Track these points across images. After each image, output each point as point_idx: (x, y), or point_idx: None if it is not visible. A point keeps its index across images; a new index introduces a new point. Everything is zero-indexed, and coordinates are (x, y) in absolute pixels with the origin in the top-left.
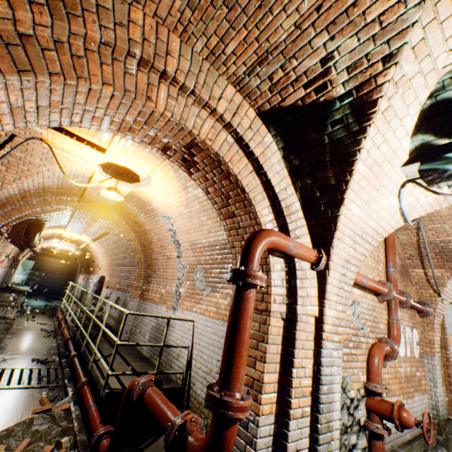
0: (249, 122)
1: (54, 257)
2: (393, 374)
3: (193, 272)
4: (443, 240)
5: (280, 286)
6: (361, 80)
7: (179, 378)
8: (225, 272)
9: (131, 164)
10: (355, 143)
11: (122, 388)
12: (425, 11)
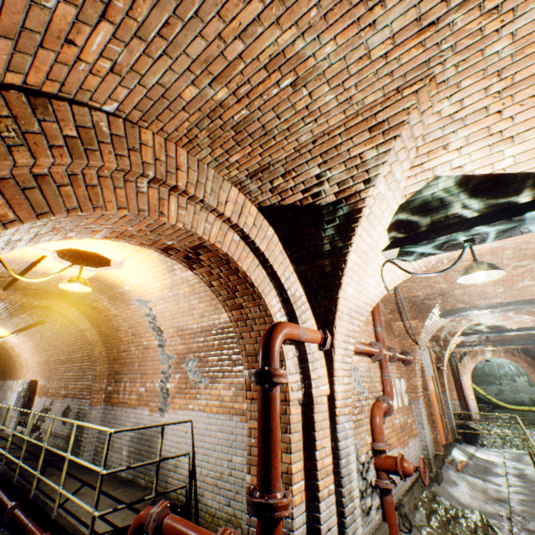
0: (253, 219)
1: None
2: (391, 428)
3: (184, 362)
4: (414, 295)
5: (295, 373)
6: (349, 193)
7: (181, 494)
8: (226, 359)
9: (103, 249)
10: (347, 239)
11: (114, 529)
12: (390, 156)
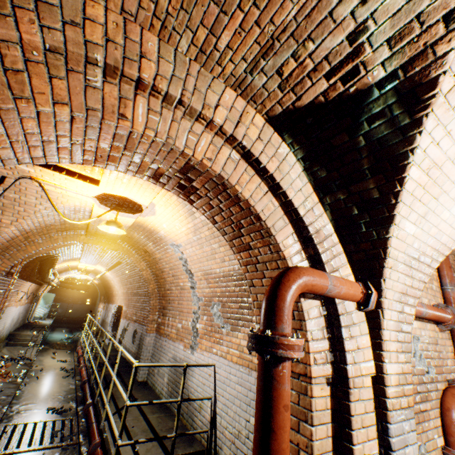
0: (257, 131)
1: (73, 288)
2: None
3: (210, 305)
4: None
5: (320, 338)
6: (410, 54)
7: (203, 438)
8: (245, 307)
9: (129, 193)
10: (405, 142)
11: None
12: None
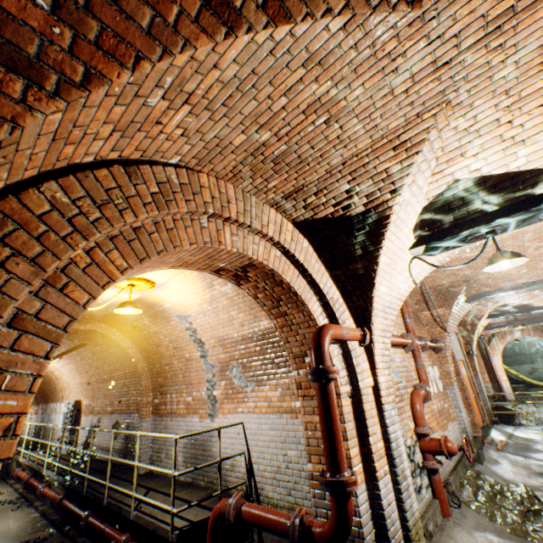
0: (290, 235)
1: None
2: (430, 413)
3: (228, 369)
4: (439, 284)
5: (341, 369)
6: (376, 203)
7: (242, 490)
8: (269, 363)
9: (150, 274)
10: (377, 243)
11: (190, 523)
12: (413, 168)
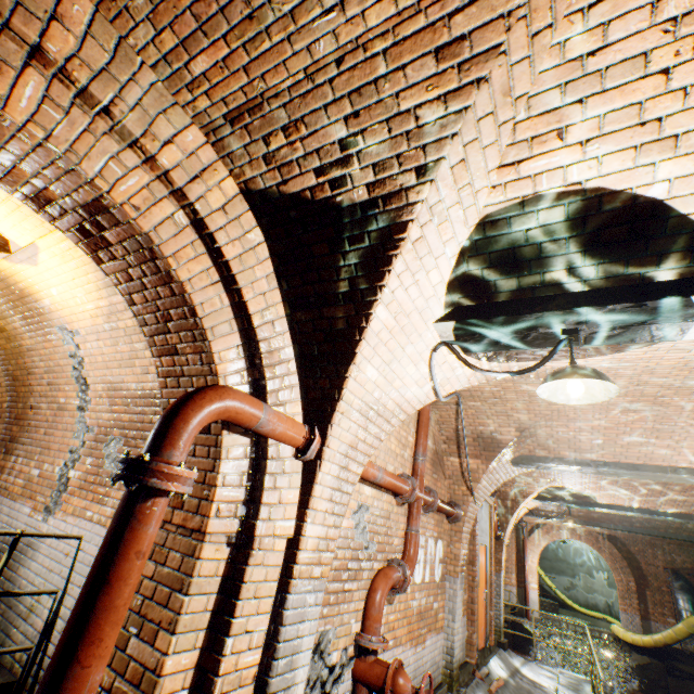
0: (224, 200)
1: None
2: (403, 612)
3: (105, 441)
4: (482, 422)
5: (236, 486)
6: (390, 189)
7: (20, 662)
8: None
9: None
10: (377, 276)
11: None
12: (467, 125)
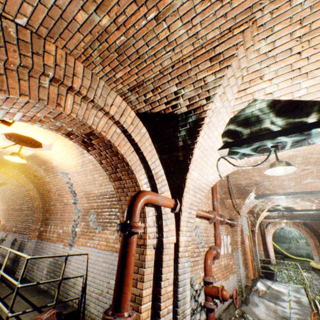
0: (131, 120)
1: None
2: (218, 267)
3: (88, 215)
4: (239, 183)
5: (152, 226)
6: (196, 106)
7: (75, 303)
8: (113, 214)
9: (35, 135)
10: (194, 138)
11: None
12: (224, 81)
